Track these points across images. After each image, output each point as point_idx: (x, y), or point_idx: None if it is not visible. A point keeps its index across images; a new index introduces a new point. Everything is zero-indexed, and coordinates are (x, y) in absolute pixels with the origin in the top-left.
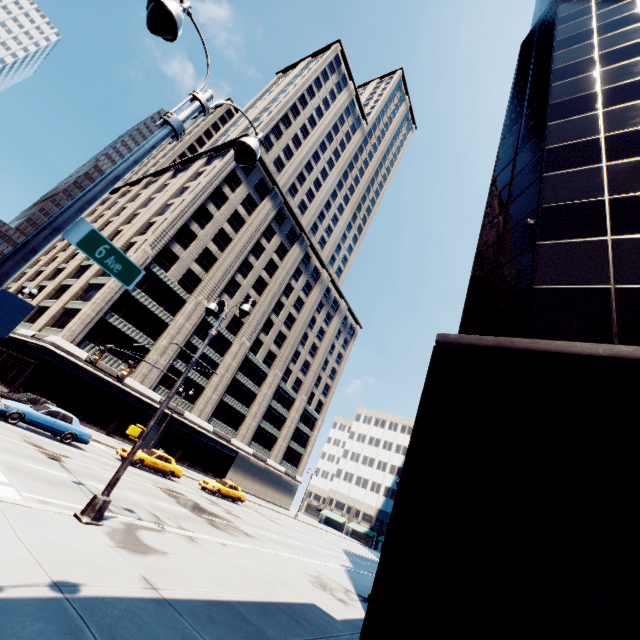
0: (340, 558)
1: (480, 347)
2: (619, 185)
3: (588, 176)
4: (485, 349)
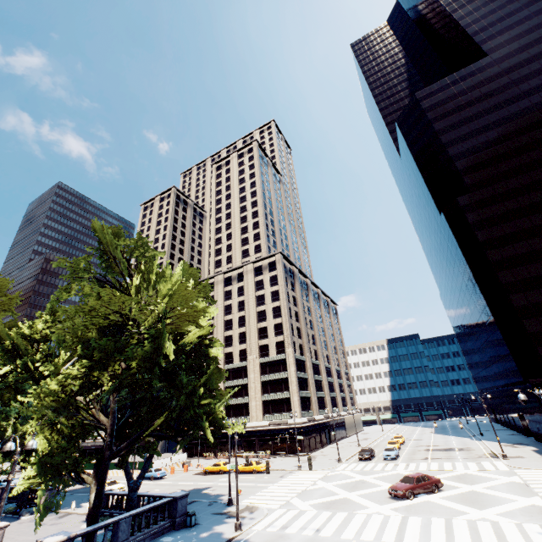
0: (459, 438)
1: (541, 381)
2: None
3: (535, 322)
4: None
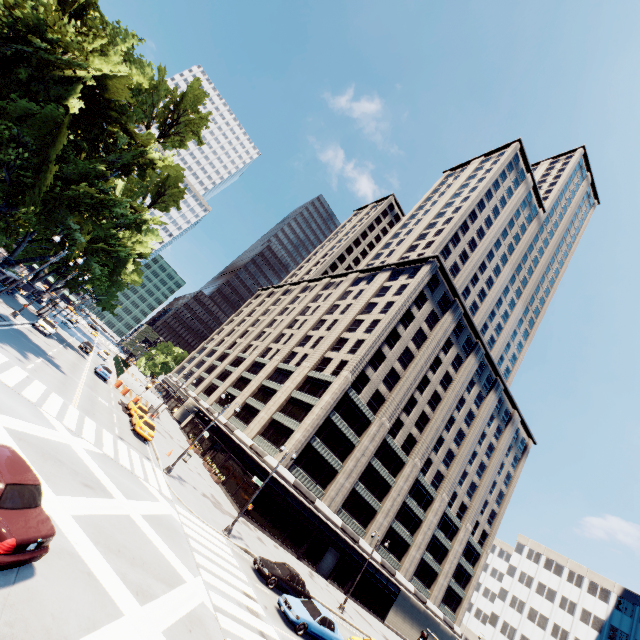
0: None
1: None
2: None
3: None
4: None
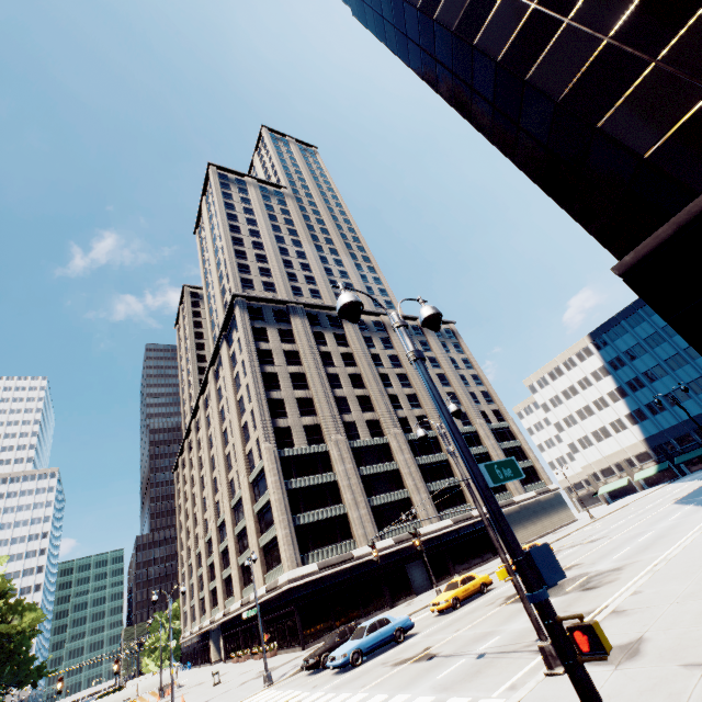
0: (691, 512)
1: (664, 243)
2: (603, 21)
3: (566, 42)
4: (671, 240)
